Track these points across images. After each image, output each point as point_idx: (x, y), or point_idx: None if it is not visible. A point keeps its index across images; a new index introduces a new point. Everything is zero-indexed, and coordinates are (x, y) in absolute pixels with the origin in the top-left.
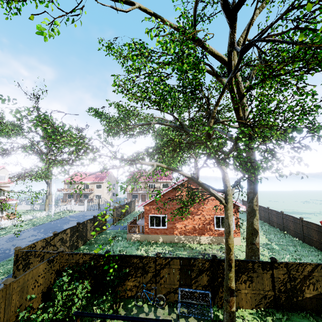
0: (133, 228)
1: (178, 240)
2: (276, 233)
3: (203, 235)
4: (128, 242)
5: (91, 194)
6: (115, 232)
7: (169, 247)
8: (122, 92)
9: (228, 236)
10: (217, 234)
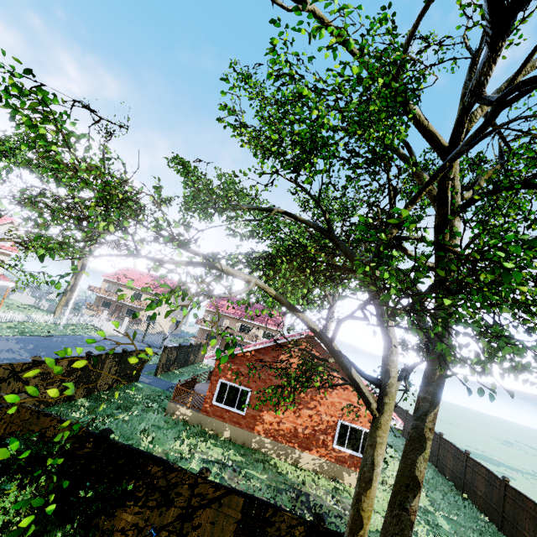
0: (185, 394)
1: (258, 444)
2: (447, 491)
3: (307, 450)
4: (165, 417)
5: (140, 311)
6: (151, 391)
7: (237, 455)
8: (233, 126)
9: (364, 490)
10: (335, 457)
